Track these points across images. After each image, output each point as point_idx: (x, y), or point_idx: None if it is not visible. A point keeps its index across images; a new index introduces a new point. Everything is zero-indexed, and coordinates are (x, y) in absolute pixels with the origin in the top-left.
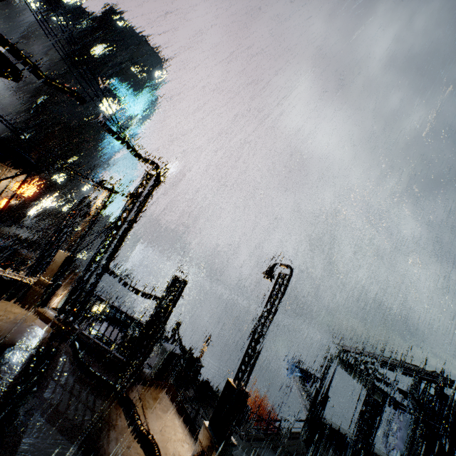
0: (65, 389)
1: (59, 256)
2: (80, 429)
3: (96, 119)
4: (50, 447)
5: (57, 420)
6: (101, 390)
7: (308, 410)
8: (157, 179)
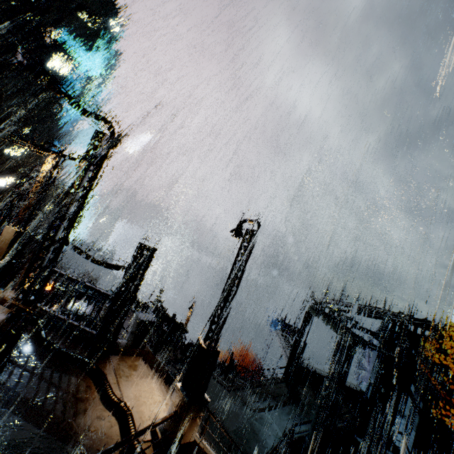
0: (25, 369)
1: (7, 233)
2: (41, 407)
3: (12, 58)
4: (4, 430)
5: (13, 402)
6: (69, 366)
7: (288, 357)
8: (111, 138)
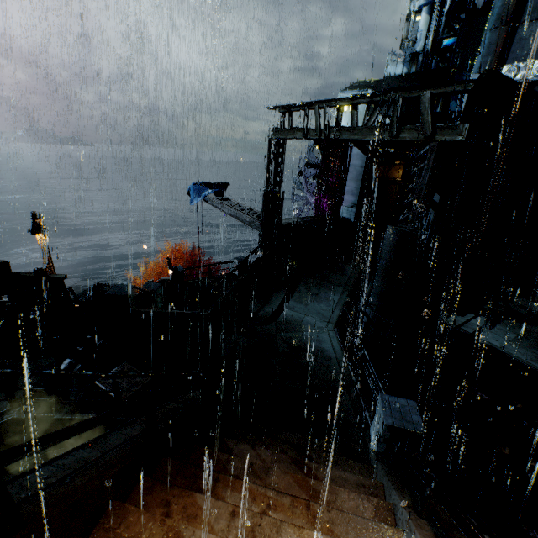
0: None
1: None
2: None
3: None
4: None
5: None
6: None
7: (259, 224)
8: None
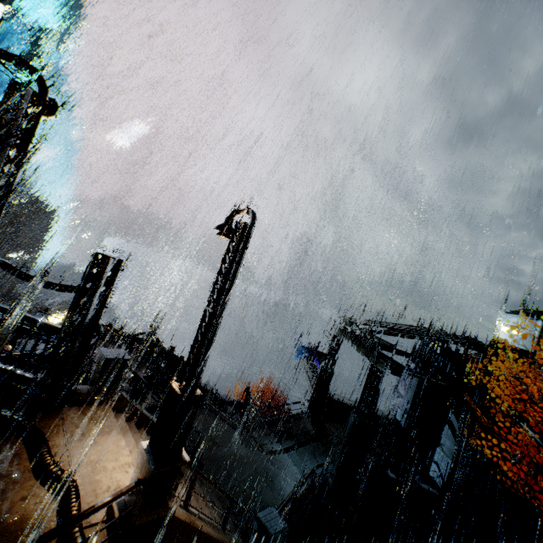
0: None
1: None
2: None
3: None
4: None
5: None
6: None
7: (313, 389)
8: (40, 95)
